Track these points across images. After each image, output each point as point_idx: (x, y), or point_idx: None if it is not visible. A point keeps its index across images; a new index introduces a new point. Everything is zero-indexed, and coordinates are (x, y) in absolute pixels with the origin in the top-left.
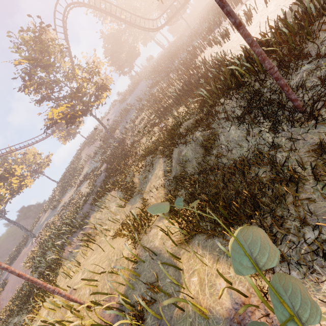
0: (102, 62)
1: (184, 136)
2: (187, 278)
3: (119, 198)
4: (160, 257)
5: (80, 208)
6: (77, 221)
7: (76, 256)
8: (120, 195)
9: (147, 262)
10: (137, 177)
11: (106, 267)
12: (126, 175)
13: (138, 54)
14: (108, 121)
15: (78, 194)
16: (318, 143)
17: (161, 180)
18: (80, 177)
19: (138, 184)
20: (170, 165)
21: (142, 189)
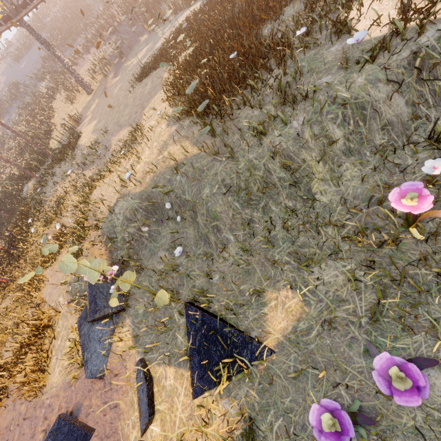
0: None
1: None
2: None
3: None
4: None
5: None
6: None
7: None
8: None
9: None
10: None
11: None
12: None
13: None
14: None
15: None
16: None
17: None
18: None
19: None
20: None
21: None
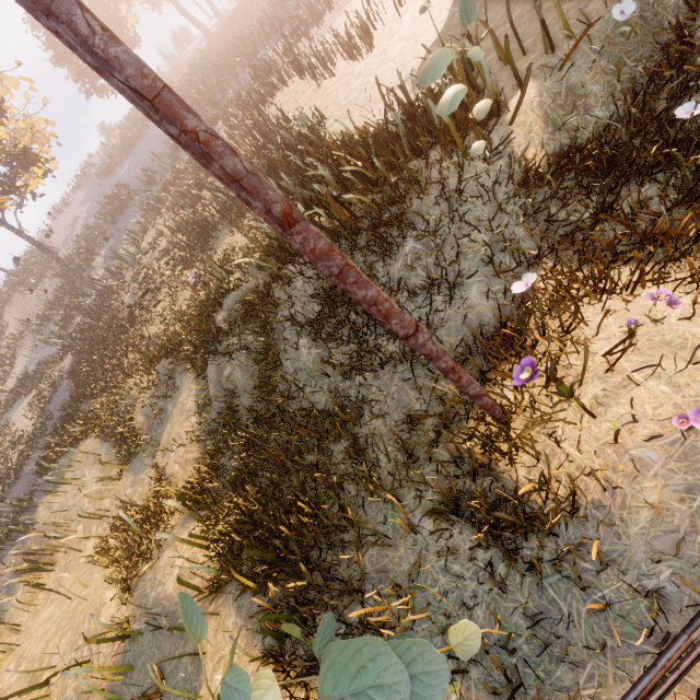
0: (9, 78)
1: (225, 335)
2: (210, 672)
3: (101, 463)
4: (174, 621)
5: (12, 479)
6: (4, 518)
7: (9, 610)
8: (109, 449)
9: (149, 634)
10: (141, 410)
11: (67, 649)
12: (118, 401)
13: (133, 40)
14: (72, 225)
15: (6, 433)
16: (413, 408)
17: (191, 423)
18: (8, 382)
19: (146, 427)
20: (206, 392)
21: (156, 439)
